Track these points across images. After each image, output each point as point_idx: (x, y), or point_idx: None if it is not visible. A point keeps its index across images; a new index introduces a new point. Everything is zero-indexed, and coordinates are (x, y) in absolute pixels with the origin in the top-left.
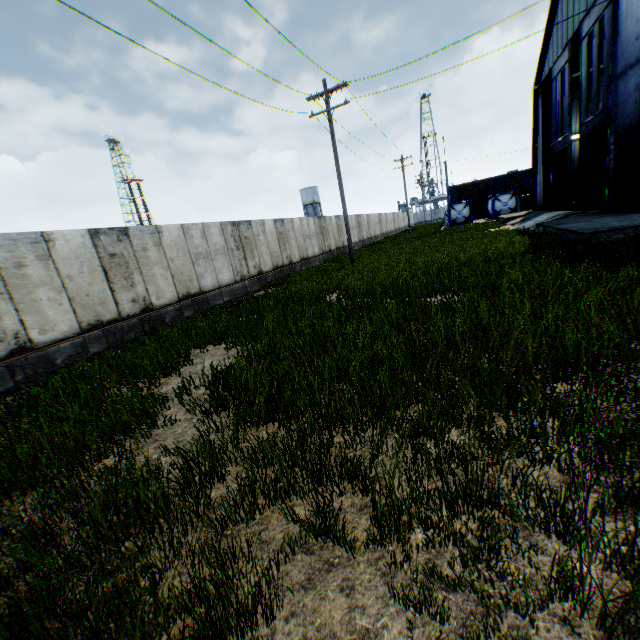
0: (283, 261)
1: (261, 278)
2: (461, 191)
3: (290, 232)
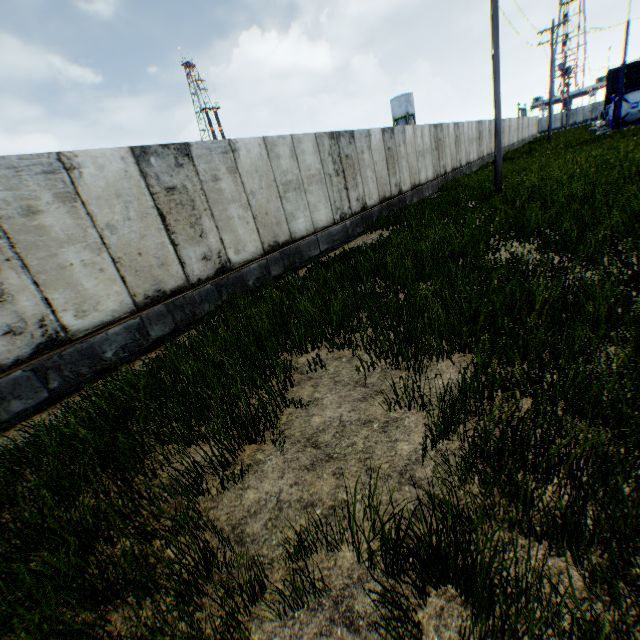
0: (391, 190)
1: (365, 216)
2: (629, 74)
3: (400, 148)
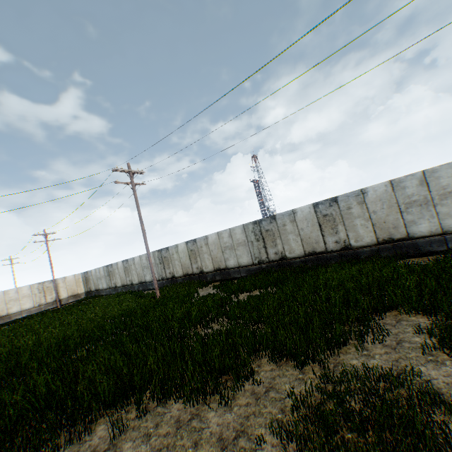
0: (193, 270)
1: (173, 280)
2: None
3: (203, 247)
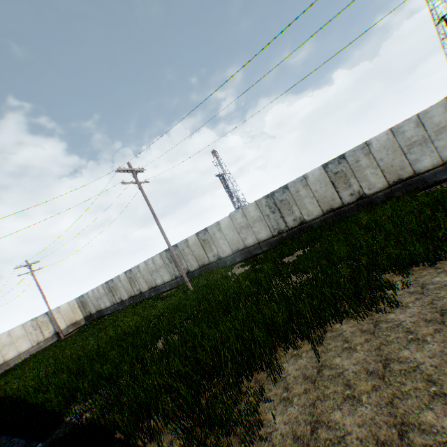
0: (210, 259)
1: (189, 275)
2: None
3: (216, 234)
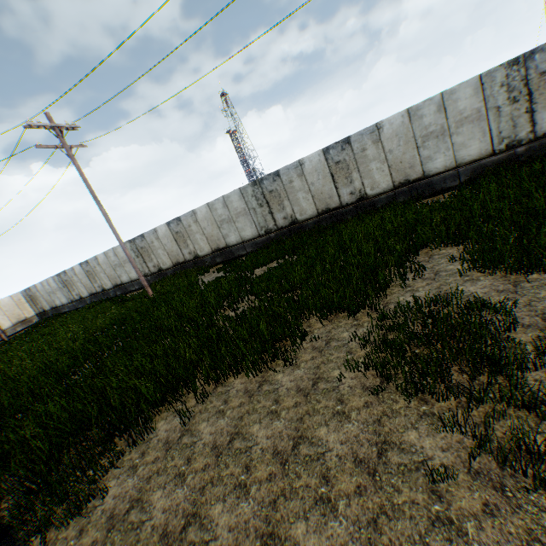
0: (185, 257)
1: (161, 274)
2: None
3: (192, 226)
